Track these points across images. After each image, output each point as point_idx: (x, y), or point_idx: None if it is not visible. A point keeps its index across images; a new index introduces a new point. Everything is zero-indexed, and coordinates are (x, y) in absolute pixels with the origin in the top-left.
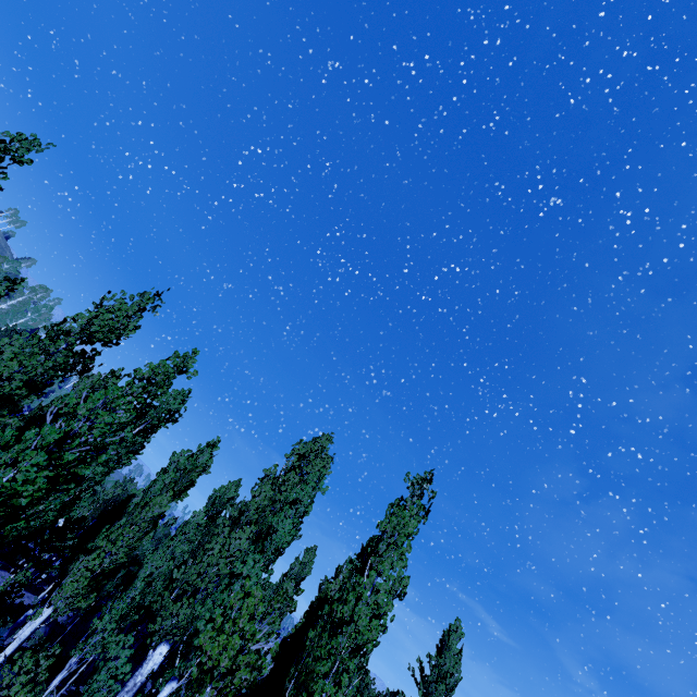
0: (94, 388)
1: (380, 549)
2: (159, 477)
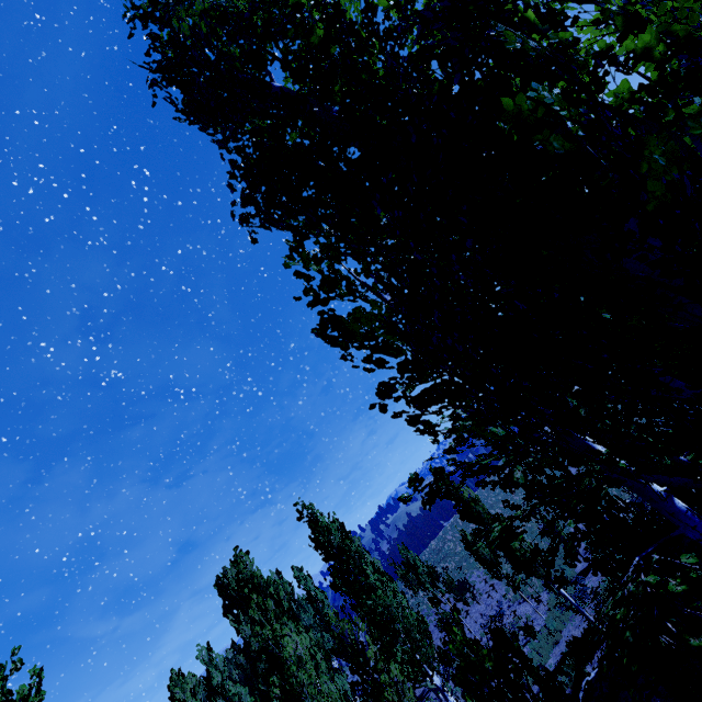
0: (198, 693)
1: (362, 549)
2: (230, 694)
